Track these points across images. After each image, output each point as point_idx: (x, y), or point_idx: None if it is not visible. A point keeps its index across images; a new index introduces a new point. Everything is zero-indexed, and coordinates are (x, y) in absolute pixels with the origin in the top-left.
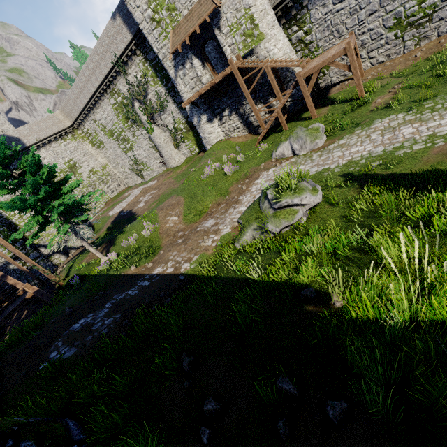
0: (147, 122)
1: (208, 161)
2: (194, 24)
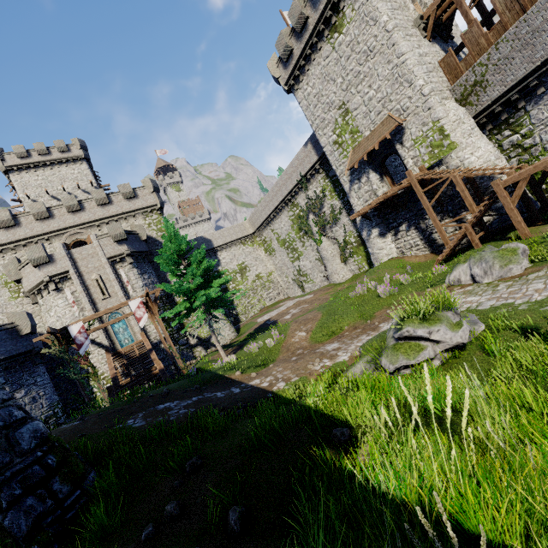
0: (317, 233)
1: (364, 278)
2: (374, 142)
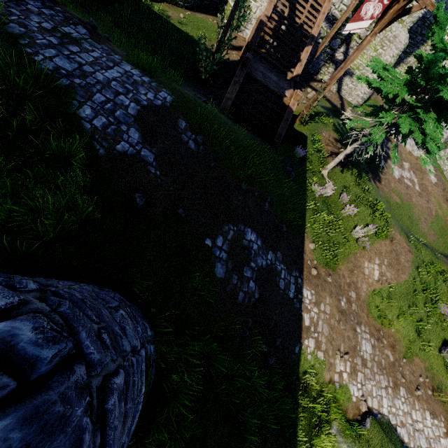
0: None
1: None
2: None
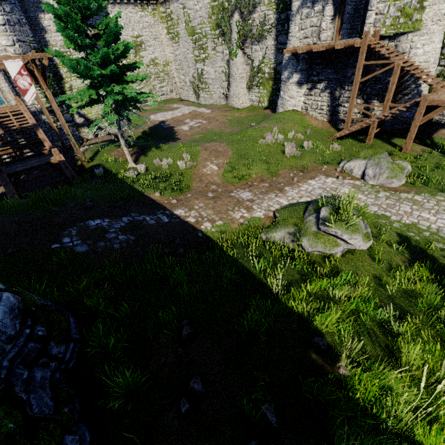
0: (236, 43)
1: (274, 128)
2: None
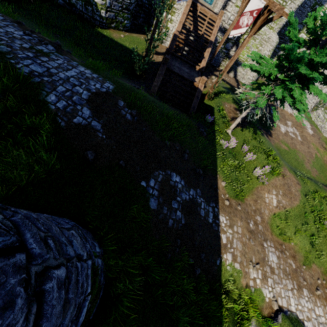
0: None
1: None
2: None
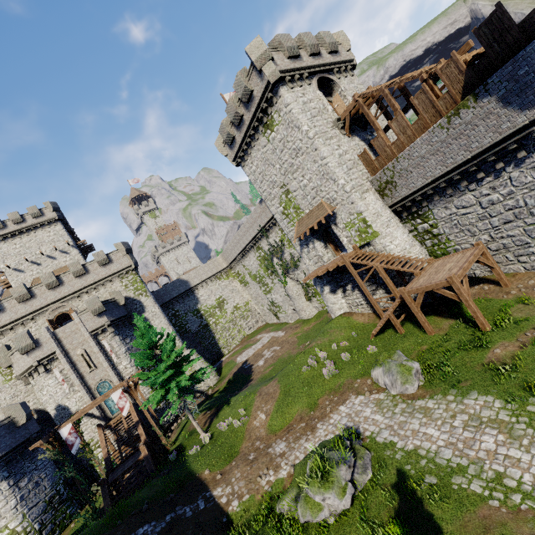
0: (282, 275)
1: (315, 348)
2: (313, 222)
